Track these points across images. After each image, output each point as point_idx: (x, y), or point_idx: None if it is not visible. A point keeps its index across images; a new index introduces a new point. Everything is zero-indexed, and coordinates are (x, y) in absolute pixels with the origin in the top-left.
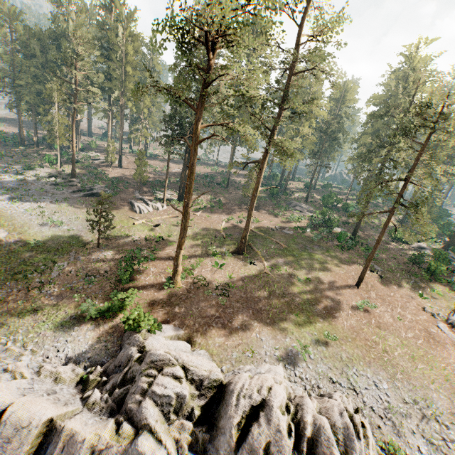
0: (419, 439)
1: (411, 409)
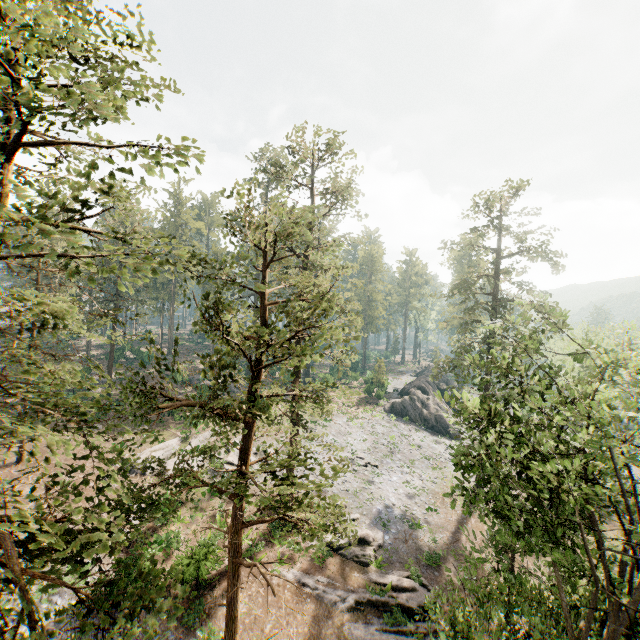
0: None
1: None
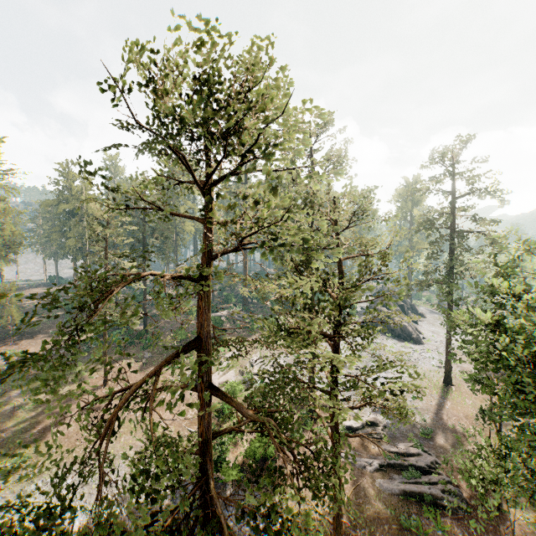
0: (79, 514)
1: (89, 487)
